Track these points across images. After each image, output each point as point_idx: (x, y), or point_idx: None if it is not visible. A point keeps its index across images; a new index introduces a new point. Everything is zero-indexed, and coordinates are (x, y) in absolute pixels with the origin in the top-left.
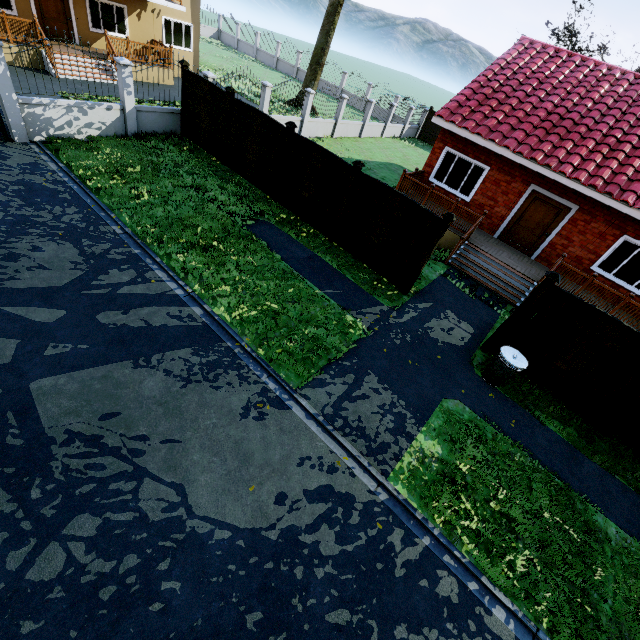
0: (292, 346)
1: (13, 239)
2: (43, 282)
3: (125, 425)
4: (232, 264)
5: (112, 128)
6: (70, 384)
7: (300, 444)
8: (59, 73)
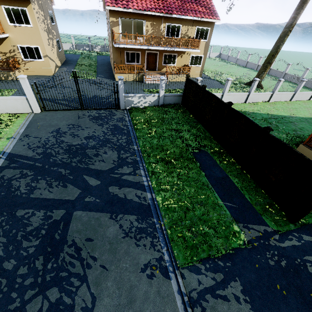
0: (188, 235)
1: (101, 148)
2: (100, 167)
3: (92, 247)
4: (175, 174)
5: (153, 103)
6: (85, 217)
7: (165, 310)
8: (146, 82)
